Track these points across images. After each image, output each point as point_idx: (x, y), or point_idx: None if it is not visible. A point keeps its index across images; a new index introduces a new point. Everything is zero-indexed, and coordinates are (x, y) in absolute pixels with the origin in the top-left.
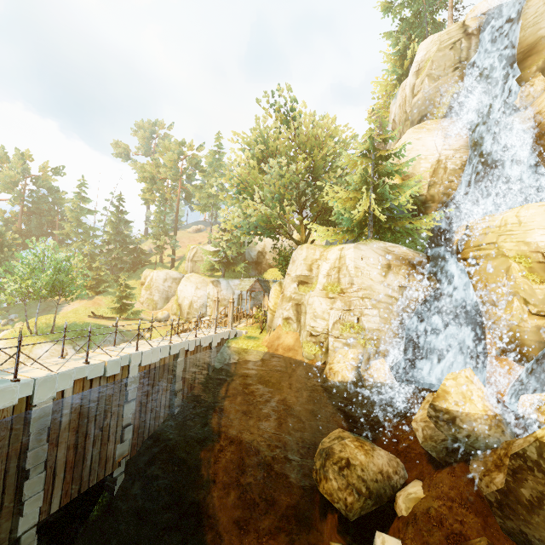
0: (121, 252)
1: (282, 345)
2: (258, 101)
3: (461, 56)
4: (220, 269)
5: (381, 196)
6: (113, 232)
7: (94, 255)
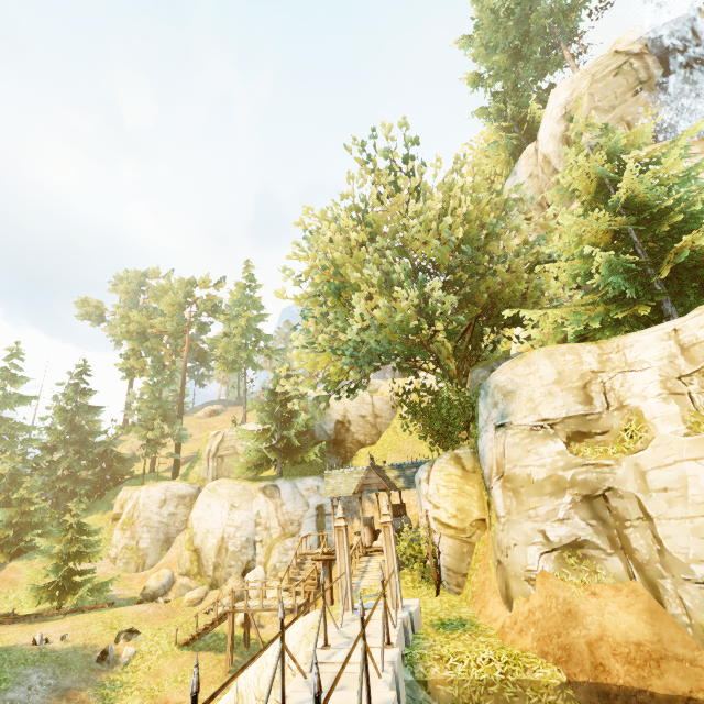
0: (76, 462)
1: (607, 643)
2: (347, 149)
3: (639, 77)
4: (273, 463)
5: (671, 228)
6: (64, 427)
7: (18, 476)
